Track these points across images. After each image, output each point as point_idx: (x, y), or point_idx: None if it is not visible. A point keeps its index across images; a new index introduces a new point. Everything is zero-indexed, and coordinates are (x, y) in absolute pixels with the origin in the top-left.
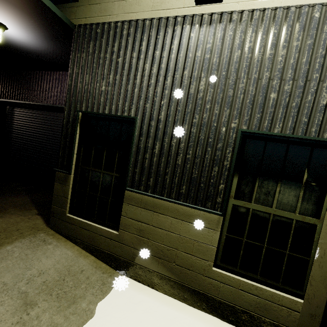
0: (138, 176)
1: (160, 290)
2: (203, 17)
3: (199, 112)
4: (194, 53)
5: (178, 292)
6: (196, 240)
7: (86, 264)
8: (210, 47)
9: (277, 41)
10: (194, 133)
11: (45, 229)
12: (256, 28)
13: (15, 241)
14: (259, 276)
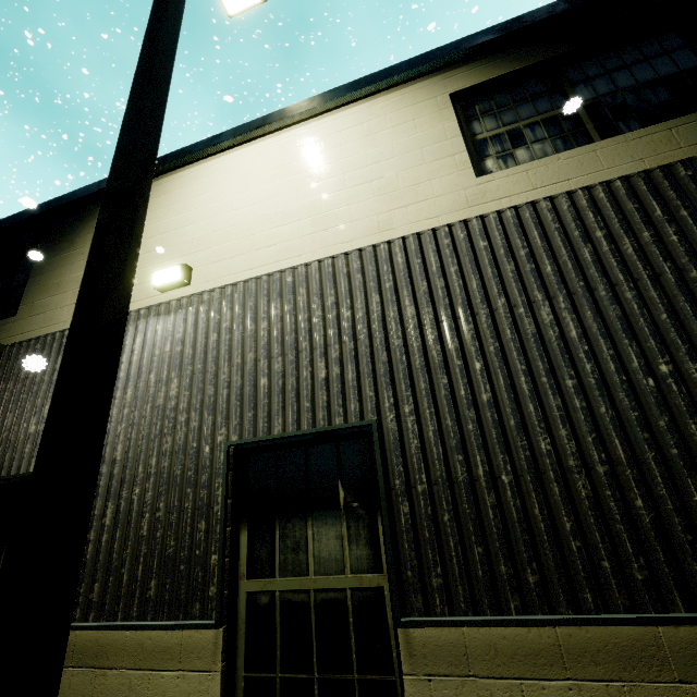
0: None
1: None
2: (170, 304)
3: (171, 431)
4: (161, 349)
5: None
6: None
7: None
8: (181, 337)
9: (255, 314)
10: (166, 468)
11: None
12: (231, 305)
13: None
14: None
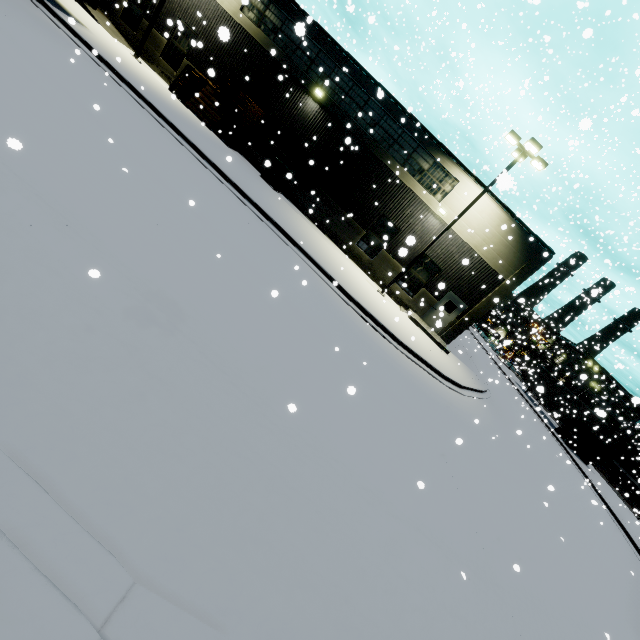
0: (149, 16)
1: (143, 60)
2: None
3: (172, 4)
4: None
5: (148, 61)
6: (158, 46)
7: (122, 38)
8: None
9: None
10: (169, 10)
11: (108, 19)
12: None
13: (99, 12)
14: (171, 65)
